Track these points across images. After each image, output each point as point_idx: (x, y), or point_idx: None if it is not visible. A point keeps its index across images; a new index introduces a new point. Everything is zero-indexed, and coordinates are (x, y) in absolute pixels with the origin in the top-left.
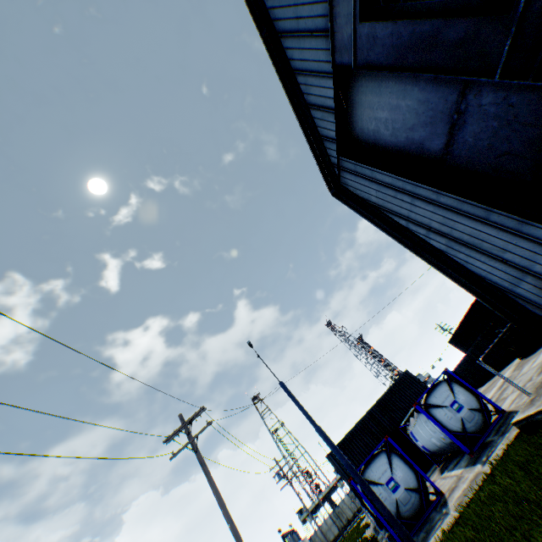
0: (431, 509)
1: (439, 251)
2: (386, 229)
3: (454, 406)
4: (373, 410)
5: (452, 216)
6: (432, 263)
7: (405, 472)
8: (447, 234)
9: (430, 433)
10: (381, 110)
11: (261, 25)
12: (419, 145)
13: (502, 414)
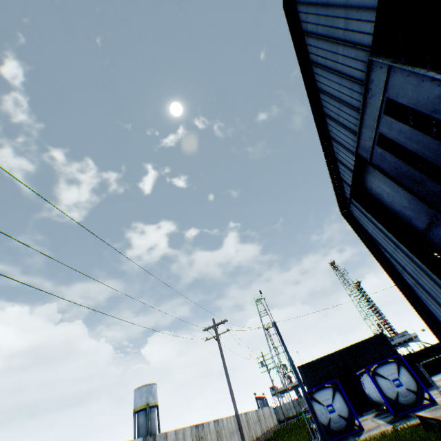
0: (351, 433)
1: (407, 285)
2: (374, 253)
3: (395, 382)
4: (343, 351)
5: (419, 271)
6: (400, 290)
7: (341, 405)
8: (415, 279)
9: (372, 389)
10: (385, 186)
11: (314, 104)
12: (407, 218)
13: (432, 403)
